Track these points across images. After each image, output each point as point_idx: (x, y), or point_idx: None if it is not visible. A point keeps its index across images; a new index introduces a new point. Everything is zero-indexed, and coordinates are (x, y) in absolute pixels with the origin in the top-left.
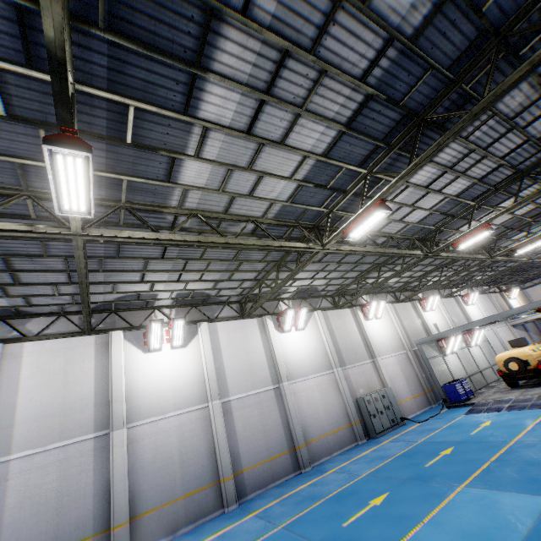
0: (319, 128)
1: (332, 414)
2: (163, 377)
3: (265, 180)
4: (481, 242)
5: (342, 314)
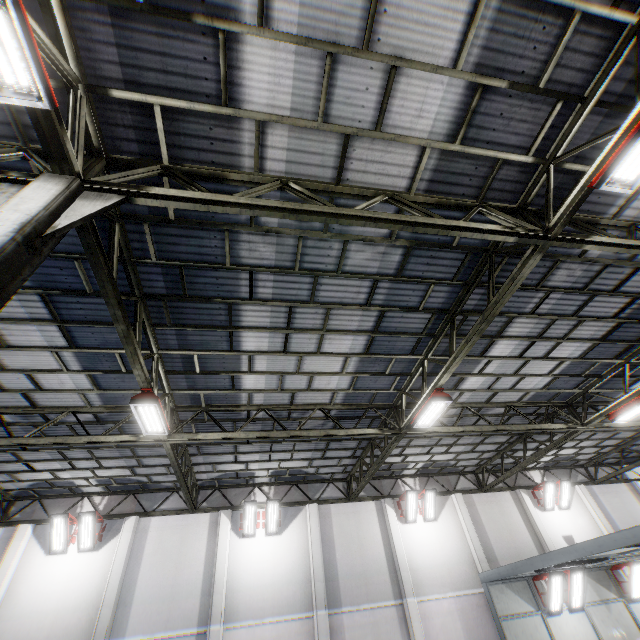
0: (30, 327)
1: None
2: (52, 591)
3: (40, 375)
4: (553, 398)
5: (358, 509)
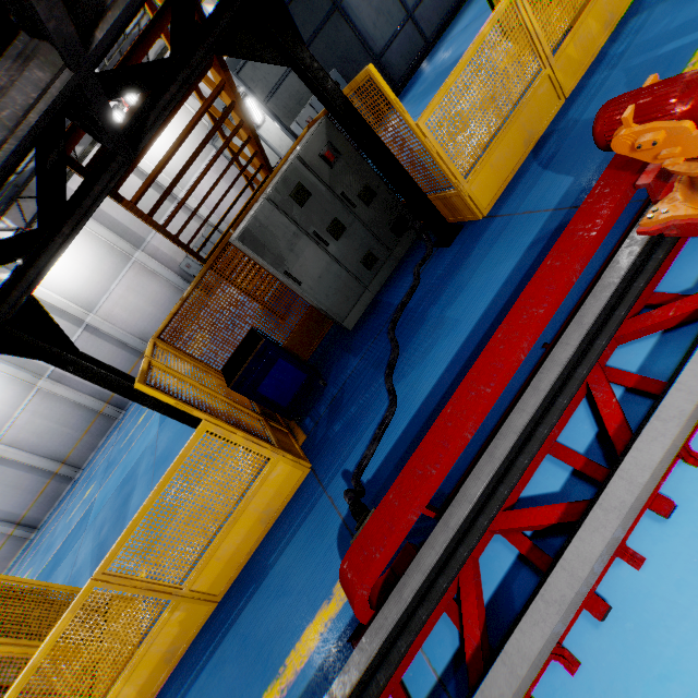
0: None
1: (162, 301)
2: None
3: None
4: None
5: None
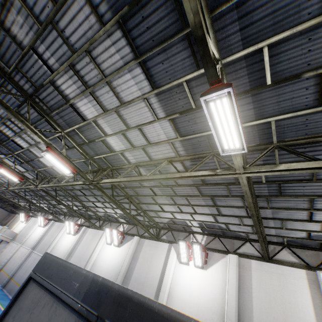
0: None
1: None
2: (63, 245)
3: (17, 167)
4: (210, 146)
5: (158, 246)
